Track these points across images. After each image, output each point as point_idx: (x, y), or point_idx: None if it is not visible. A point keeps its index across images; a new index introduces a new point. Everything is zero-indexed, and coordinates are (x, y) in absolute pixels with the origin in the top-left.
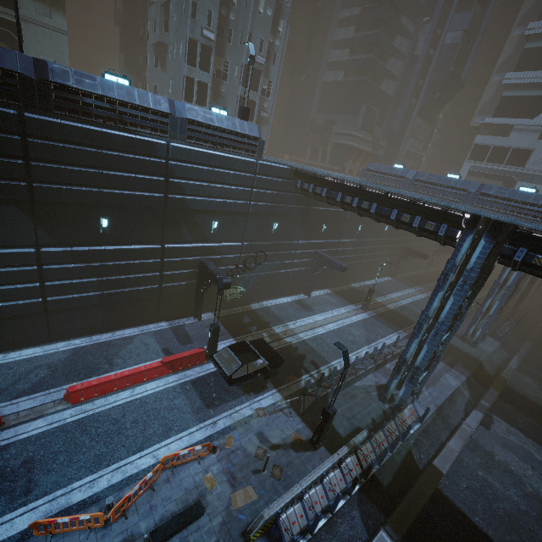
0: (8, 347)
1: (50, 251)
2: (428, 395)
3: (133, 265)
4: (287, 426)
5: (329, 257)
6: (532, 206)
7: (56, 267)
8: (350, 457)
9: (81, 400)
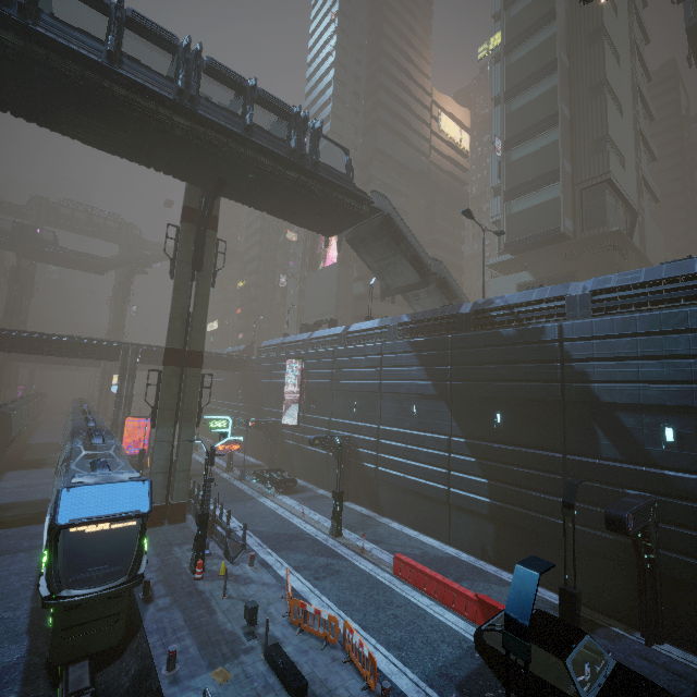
0: (425, 530)
1: (456, 440)
2: None
3: (524, 475)
4: None
5: None
6: None
7: (458, 457)
8: None
9: (399, 575)
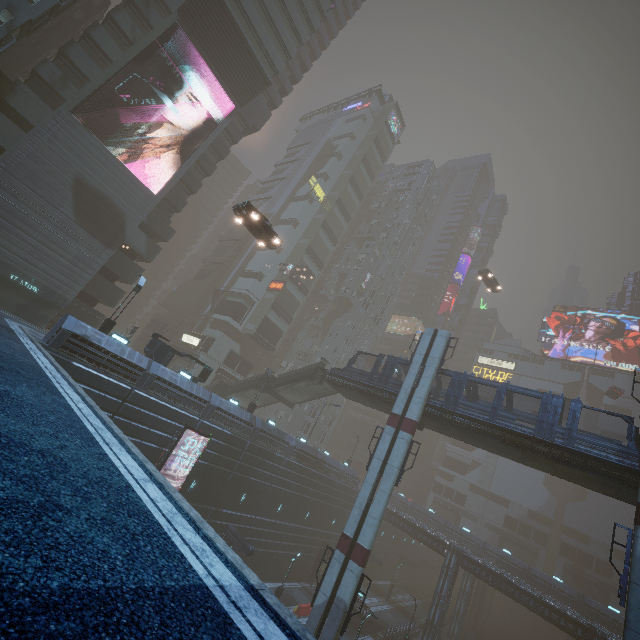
0: None
1: (292, 526)
2: None
3: (305, 539)
4: None
5: (372, 553)
6: (469, 540)
7: (289, 534)
8: None
9: (301, 615)
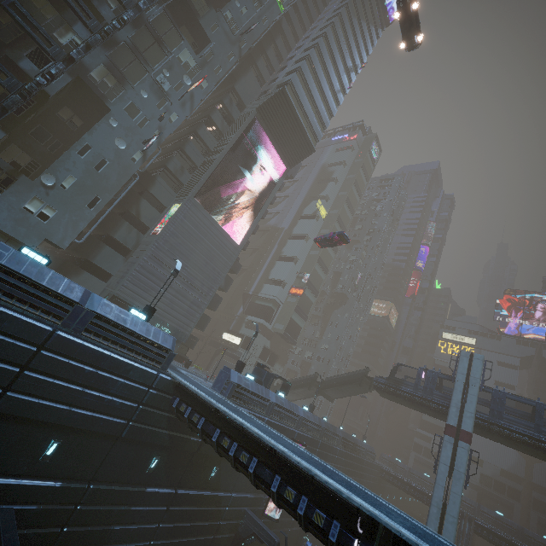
0: None
1: None
2: None
3: None
4: None
5: None
6: (465, 502)
7: None
8: None
9: None
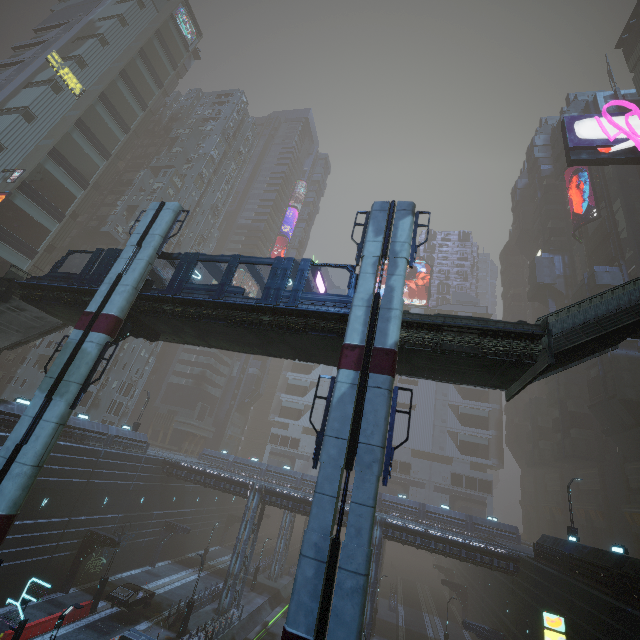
0: None
1: None
2: (245, 609)
3: (45, 536)
4: (161, 634)
5: (177, 523)
6: (289, 476)
7: None
8: (202, 631)
9: None
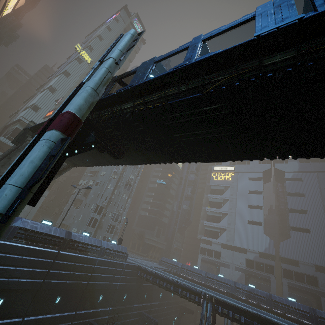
0: None
1: (28, 319)
2: None
3: None
4: None
5: (148, 315)
6: (224, 283)
7: None
8: None
9: None
